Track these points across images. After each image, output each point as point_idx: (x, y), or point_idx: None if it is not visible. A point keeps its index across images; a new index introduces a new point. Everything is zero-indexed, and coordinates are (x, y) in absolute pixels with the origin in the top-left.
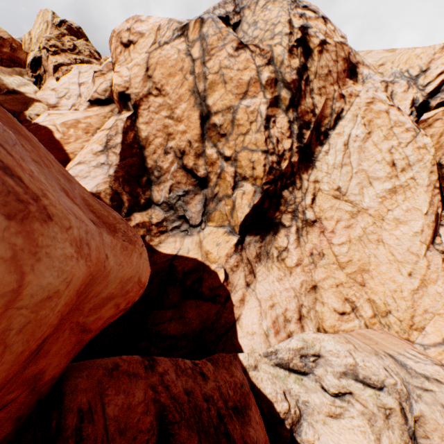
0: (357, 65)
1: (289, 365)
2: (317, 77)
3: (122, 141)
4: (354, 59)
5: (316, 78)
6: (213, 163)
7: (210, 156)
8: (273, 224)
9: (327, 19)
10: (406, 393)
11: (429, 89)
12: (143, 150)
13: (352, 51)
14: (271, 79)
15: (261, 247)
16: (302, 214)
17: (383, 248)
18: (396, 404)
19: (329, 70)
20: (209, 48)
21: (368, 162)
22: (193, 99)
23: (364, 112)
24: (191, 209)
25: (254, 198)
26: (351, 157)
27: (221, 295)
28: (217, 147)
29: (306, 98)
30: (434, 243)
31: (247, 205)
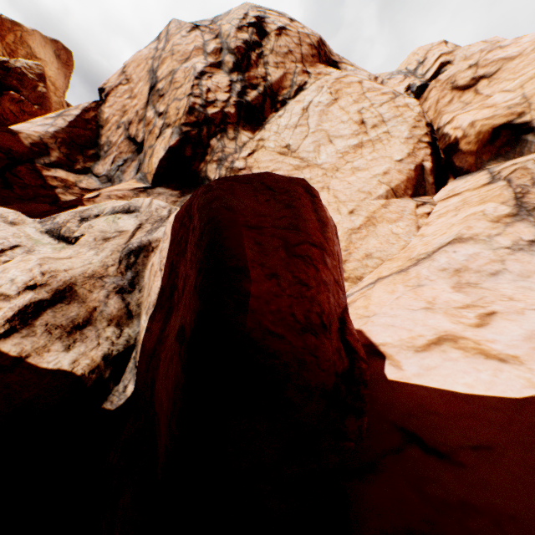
0: (340, 63)
1: (61, 231)
2: (274, 54)
3: (79, 115)
4: (338, 60)
5: (272, 55)
6: (149, 123)
7: (149, 118)
8: (200, 180)
9: (297, 21)
10: (163, 215)
11: (428, 76)
12: (102, 129)
13: (338, 56)
14: (217, 49)
15: (177, 202)
16: (230, 163)
17: (326, 193)
18: (135, 225)
19: (291, 50)
20: (170, 37)
21: (330, 123)
22: (149, 77)
23: (332, 84)
24: (126, 178)
25: (171, 140)
26: (309, 120)
27: (68, 203)
28: (156, 108)
29: (258, 69)
30: (416, 198)
31: (163, 148)
